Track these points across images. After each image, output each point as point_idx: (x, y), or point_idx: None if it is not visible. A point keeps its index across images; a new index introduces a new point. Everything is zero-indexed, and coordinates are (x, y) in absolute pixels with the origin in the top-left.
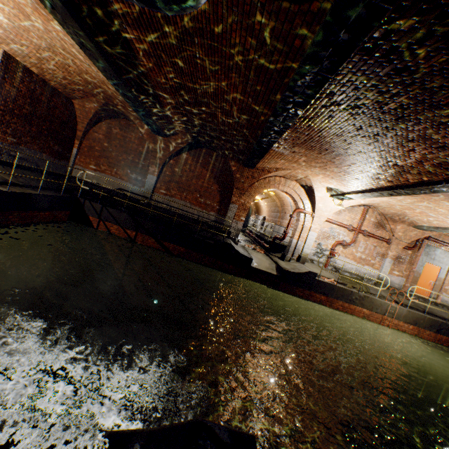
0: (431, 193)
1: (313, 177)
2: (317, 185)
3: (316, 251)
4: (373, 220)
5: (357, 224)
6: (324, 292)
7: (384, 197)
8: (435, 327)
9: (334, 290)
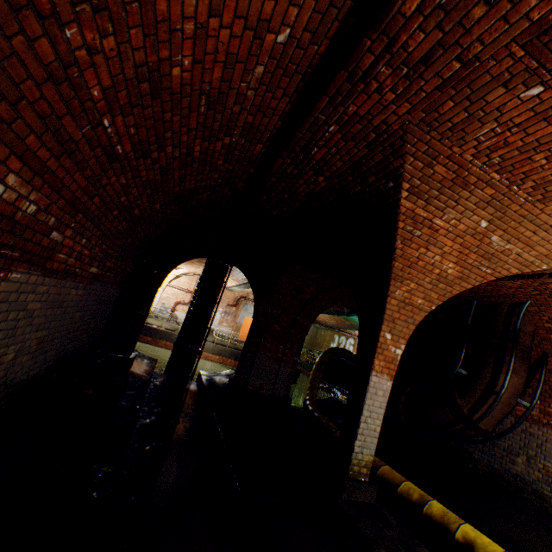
0: None
1: None
2: None
3: (162, 309)
4: None
5: (194, 288)
6: (151, 334)
7: (182, 266)
8: (234, 356)
9: (159, 332)
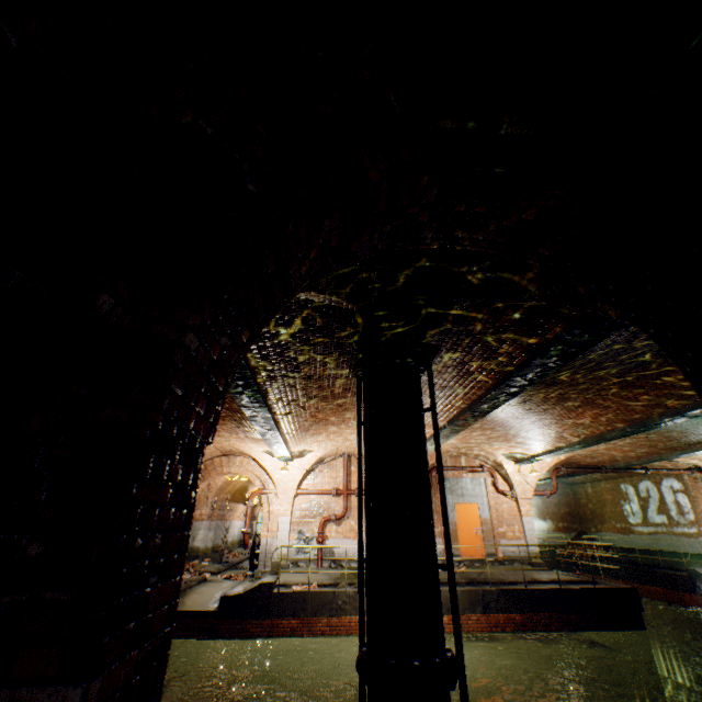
0: (277, 431)
1: (239, 445)
2: (255, 452)
3: (300, 544)
4: (363, 470)
5: (343, 482)
6: (293, 610)
7: (310, 442)
8: (479, 604)
9: (308, 599)
